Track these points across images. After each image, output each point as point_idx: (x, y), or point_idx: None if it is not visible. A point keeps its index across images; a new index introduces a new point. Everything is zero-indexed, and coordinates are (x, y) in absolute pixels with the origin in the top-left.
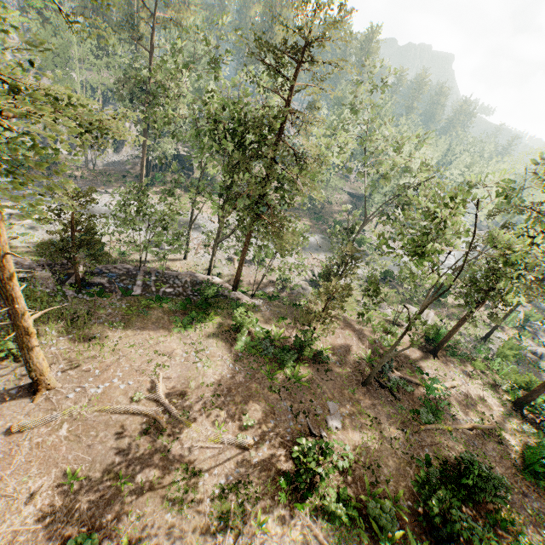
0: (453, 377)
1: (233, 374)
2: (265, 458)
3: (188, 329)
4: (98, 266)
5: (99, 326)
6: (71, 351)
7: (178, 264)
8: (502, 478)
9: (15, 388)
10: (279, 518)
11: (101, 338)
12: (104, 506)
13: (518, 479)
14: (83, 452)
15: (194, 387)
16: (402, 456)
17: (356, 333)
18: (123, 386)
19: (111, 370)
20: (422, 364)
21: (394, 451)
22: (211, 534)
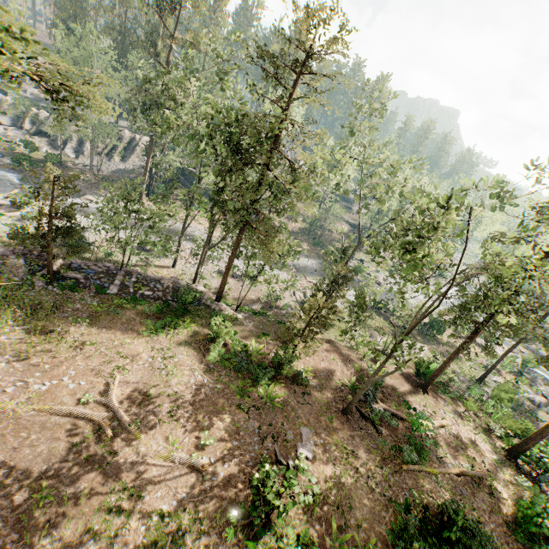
0: (443, 416)
1: (200, 386)
2: (219, 484)
3: (159, 334)
4: (77, 262)
5: (62, 320)
6: (24, 342)
7: (165, 271)
8: (491, 534)
9: None
10: None
11: (61, 332)
12: (14, 522)
13: (510, 538)
14: (7, 455)
15: (153, 395)
16: (378, 498)
17: (342, 358)
18: (72, 385)
19: (64, 367)
20: (410, 399)
21: (370, 491)
22: None
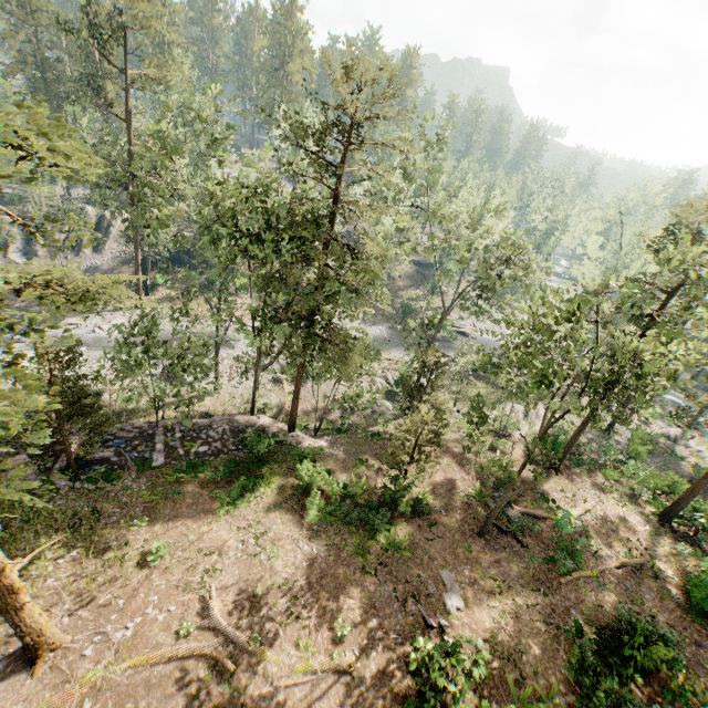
0: (584, 497)
1: (311, 560)
2: (374, 680)
3: (239, 506)
4: None
5: (112, 528)
6: (78, 578)
7: (207, 401)
8: (670, 632)
9: (2, 660)
10: None
11: (119, 547)
12: None
13: (685, 623)
14: None
15: (261, 593)
16: (546, 630)
17: (457, 460)
18: (161, 616)
19: (142, 595)
20: (545, 487)
21: (535, 625)
22: None
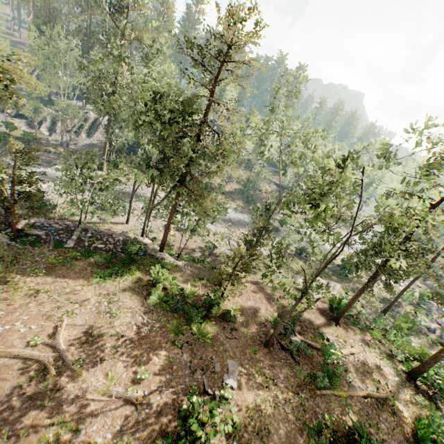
0: (352, 345)
1: (140, 326)
2: (150, 415)
3: (107, 281)
4: (40, 221)
5: (21, 271)
6: None
7: (120, 227)
8: None
9: None
10: None
11: (19, 282)
12: None
13: None
14: None
15: (97, 335)
16: (294, 422)
17: (267, 297)
18: (24, 329)
19: (18, 313)
20: (325, 330)
21: (287, 416)
22: None
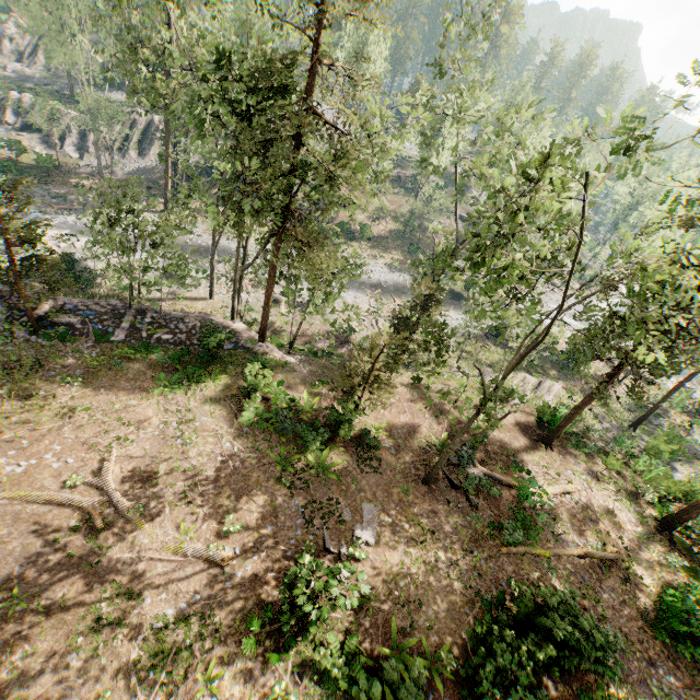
0: (570, 479)
1: (228, 456)
2: (243, 581)
3: (175, 391)
4: (72, 301)
5: (47, 380)
6: None
7: (200, 305)
8: (615, 636)
9: None
10: (243, 673)
11: (45, 397)
12: None
13: (645, 636)
14: None
15: (164, 471)
16: (462, 591)
17: (432, 408)
18: (57, 464)
19: (47, 442)
20: (525, 458)
21: (451, 583)
22: (130, 690)
